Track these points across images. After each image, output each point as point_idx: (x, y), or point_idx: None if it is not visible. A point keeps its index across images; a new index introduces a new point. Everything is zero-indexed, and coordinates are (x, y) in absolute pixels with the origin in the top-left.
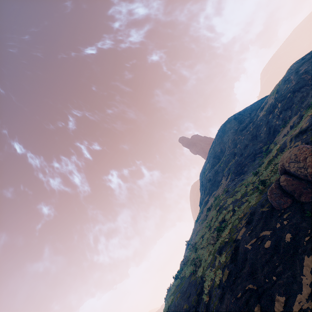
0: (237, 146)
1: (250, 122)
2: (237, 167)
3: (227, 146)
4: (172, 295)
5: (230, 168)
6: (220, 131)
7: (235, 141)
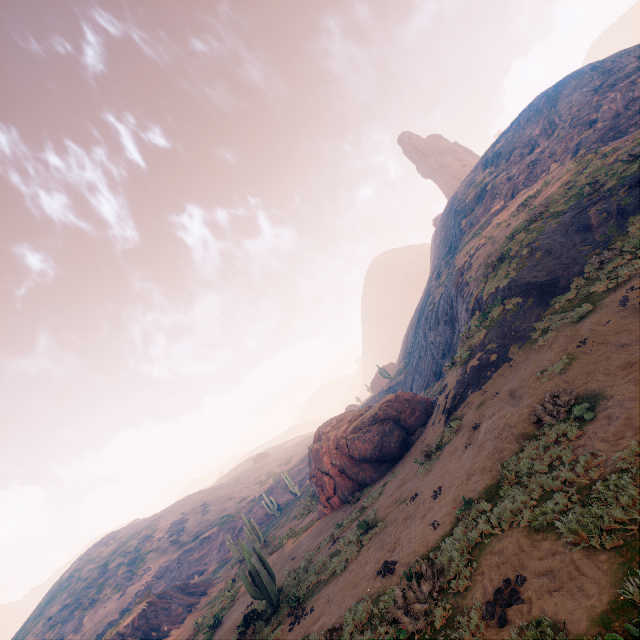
0: (600, 109)
1: (639, 69)
2: (605, 134)
3: (568, 116)
4: (534, 232)
5: (581, 142)
6: (536, 103)
7: (595, 104)
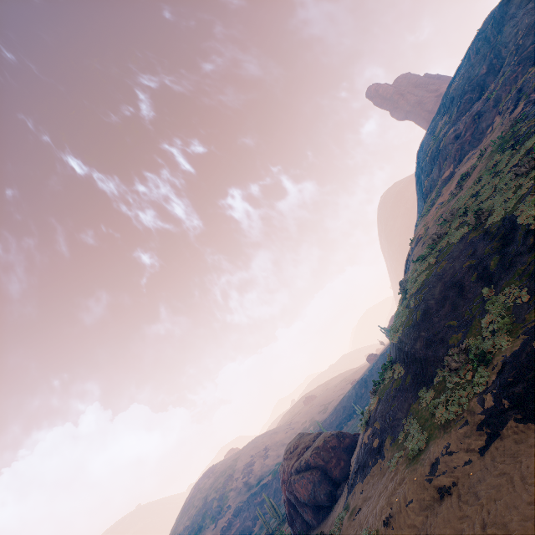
0: None
1: None
2: None
3: (513, 47)
4: (425, 271)
5: (522, 88)
6: (484, 29)
7: None
